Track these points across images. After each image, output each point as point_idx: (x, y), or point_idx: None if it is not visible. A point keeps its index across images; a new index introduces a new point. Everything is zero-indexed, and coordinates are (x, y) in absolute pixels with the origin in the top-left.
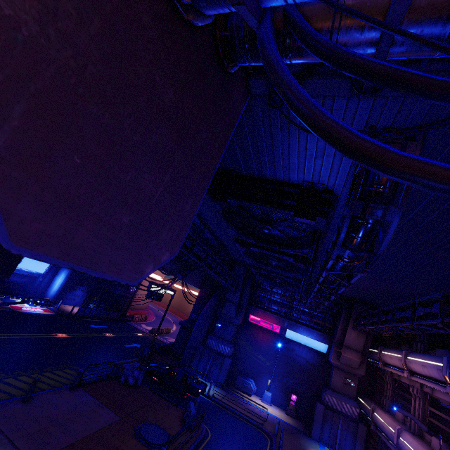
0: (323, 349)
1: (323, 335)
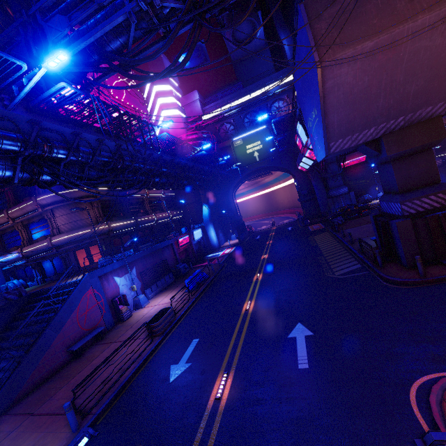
0: None
1: None
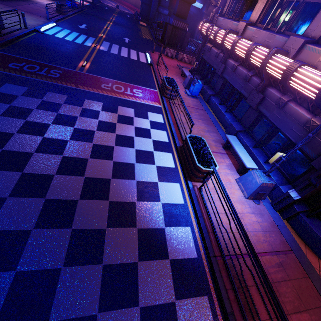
0: (200, 7)
1: (202, 0)
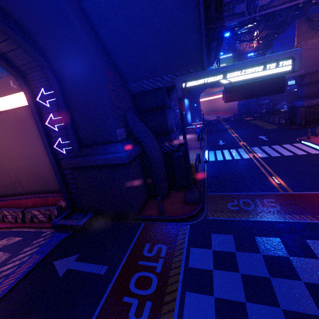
0: None
1: None
